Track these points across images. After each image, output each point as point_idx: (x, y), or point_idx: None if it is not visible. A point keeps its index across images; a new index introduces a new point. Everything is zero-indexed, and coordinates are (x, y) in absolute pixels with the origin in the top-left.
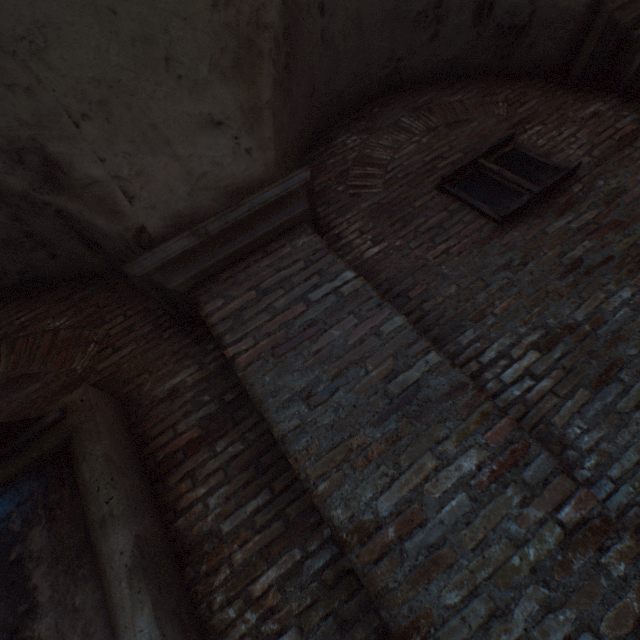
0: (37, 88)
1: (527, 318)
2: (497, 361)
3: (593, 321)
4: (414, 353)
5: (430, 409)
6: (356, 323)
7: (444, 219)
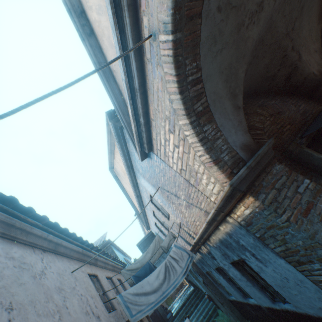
0: (300, 38)
1: None
2: None
3: None
4: None
5: None
6: None
7: None
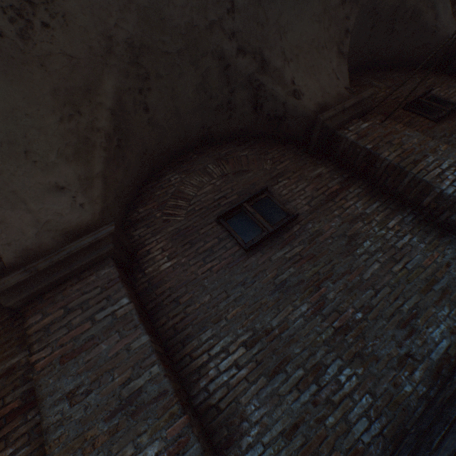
0: None
1: (245, 322)
2: (220, 354)
3: (281, 327)
4: (145, 365)
5: (142, 409)
6: (118, 339)
7: (215, 244)
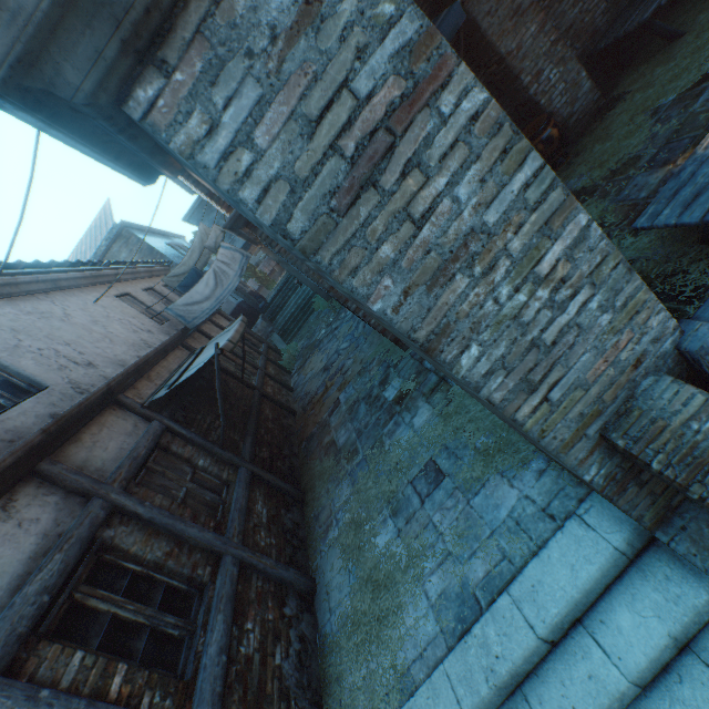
0: None
1: None
2: None
3: None
4: None
5: (524, 14)
6: None
7: None
